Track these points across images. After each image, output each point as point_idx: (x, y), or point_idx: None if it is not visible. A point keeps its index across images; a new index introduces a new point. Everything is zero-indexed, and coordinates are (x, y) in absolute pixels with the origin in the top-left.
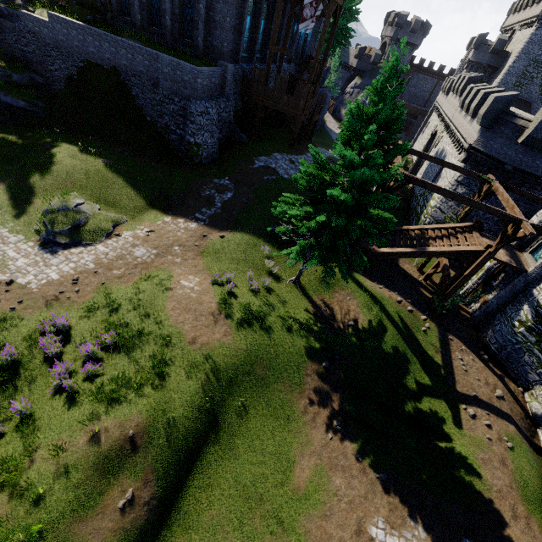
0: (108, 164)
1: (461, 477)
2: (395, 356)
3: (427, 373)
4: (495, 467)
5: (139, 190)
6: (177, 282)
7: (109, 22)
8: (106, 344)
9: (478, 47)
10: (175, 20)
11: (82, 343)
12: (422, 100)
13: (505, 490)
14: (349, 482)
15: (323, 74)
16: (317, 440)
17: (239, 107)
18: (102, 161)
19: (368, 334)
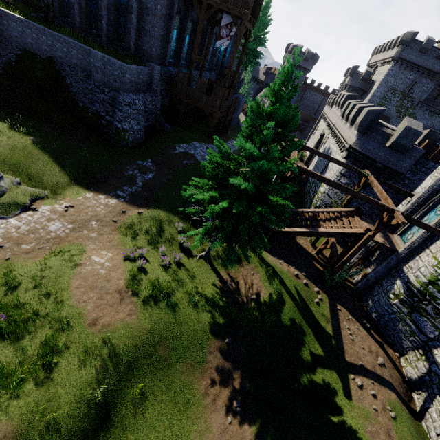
0: (36, 142)
1: None
2: (293, 328)
3: (320, 343)
4: (382, 439)
5: (64, 167)
6: (88, 257)
7: (51, 20)
8: None
9: (352, 75)
10: (110, 25)
11: None
12: (313, 110)
13: None
14: None
15: (239, 83)
16: (216, 426)
17: (165, 101)
18: (29, 138)
19: (269, 308)
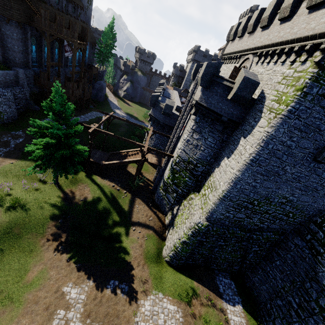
0: None
1: (120, 256)
2: (104, 211)
3: (119, 216)
4: (137, 248)
5: None
6: None
7: None
8: None
9: (175, 67)
10: None
11: None
12: None
13: (138, 256)
14: (59, 271)
15: (102, 73)
16: (46, 257)
17: (34, 90)
18: None
19: (91, 203)
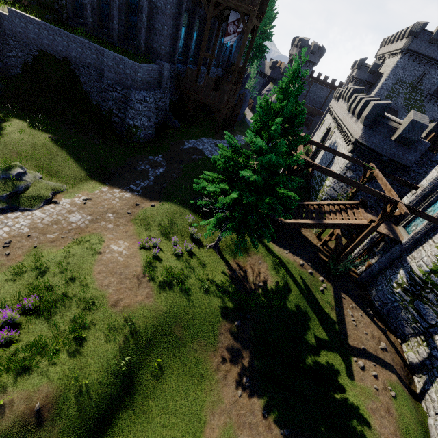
0: (54, 139)
1: (354, 427)
2: (298, 313)
3: (324, 328)
4: (382, 415)
5: (80, 162)
6: (107, 246)
7: (65, 21)
8: (27, 308)
9: (359, 67)
10: (122, 25)
11: (3, 307)
12: (319, 104)
13: None
14: None
15: (245, 78)
16: (227, 398)
17: (174, 98)
18: (48, 136)
19: (275, 294)
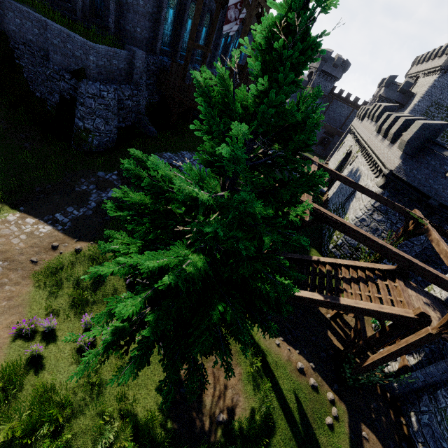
0: None
1: None
2: None
3: None
4: None
5: None
6: None
7: None
8: None
9: (388, 85)
10: None
11: None
12: (339, 123)
13: None
14: None
15: None
16: None
17: (155, 99)
18: None
19: (246, 444)
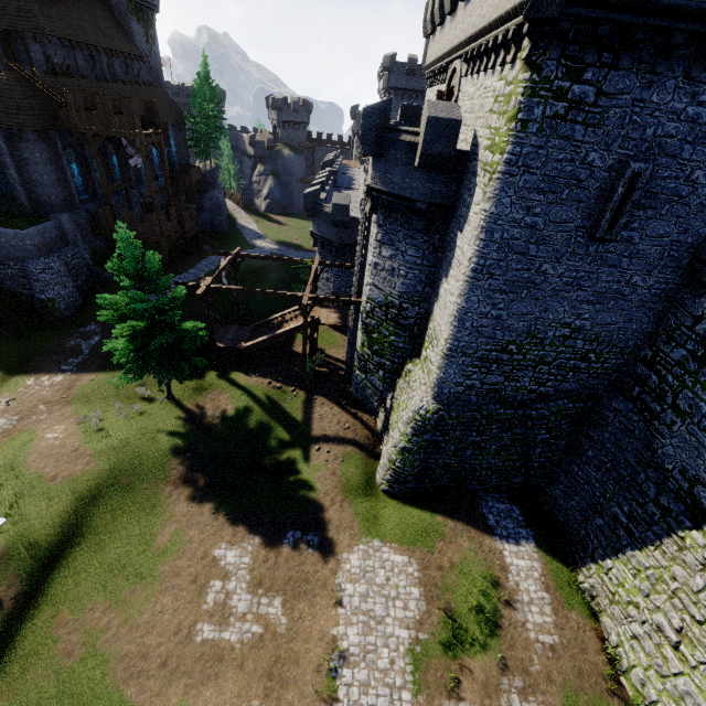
0: None
1: (299, 495)
2: (259, 428)
3: (289, 432)
4: (327, 478)
5: None
6: (41, 437)
7: None
8: None
9: (354, 117)
10: None
11: None
12: None
13: (330, 491)
14: (202, 530)
15: (212, 174)
16: (179, 513)
17: (97, 246)
18: None
19: (234, 419)
